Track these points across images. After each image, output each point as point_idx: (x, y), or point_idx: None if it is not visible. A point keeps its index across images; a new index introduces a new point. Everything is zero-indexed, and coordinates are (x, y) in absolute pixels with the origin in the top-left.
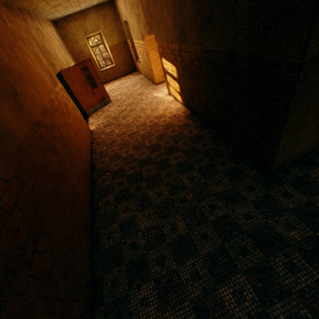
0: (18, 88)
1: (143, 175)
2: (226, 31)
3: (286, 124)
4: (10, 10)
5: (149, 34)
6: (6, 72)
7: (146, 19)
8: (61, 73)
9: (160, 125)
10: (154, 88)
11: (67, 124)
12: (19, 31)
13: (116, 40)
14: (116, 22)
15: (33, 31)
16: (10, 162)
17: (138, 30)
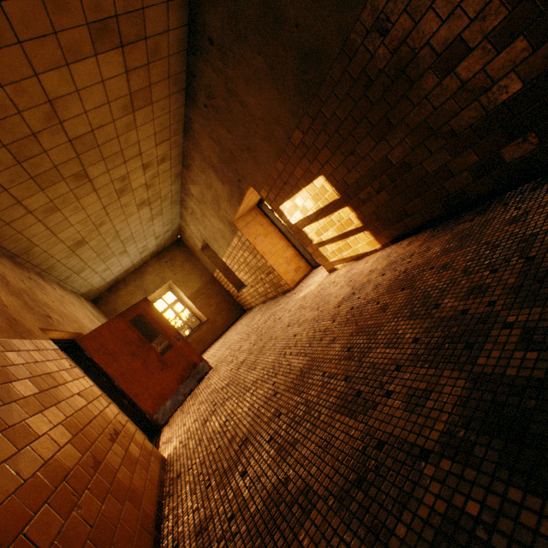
0: None
1: None
2: None
3: None
4: None
5: (241, 200)
6: None
7: (227, 181)
8: (79, 344)
9: (372, 298)
10: (291, 294)
11: None
12: None
13: (198, 282)
14: (191, 260)
15: (4, 268)
16: None
17: (223, 224)
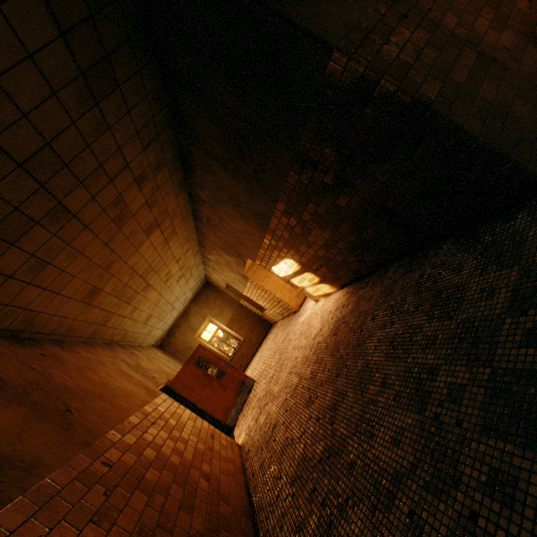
0: (75, 404)
1: (343, 430)
2: (274, 154)
3: (431, 105)
4: (90, 345)
5: (245, 264)
6: (58, 390)
7: (232, 255)
8: (170, 387)
9: (325, 338)
10: (297, 316)
11: (177, 440)
12: (99, 357)
13: (229, 311)
14: (220, 295)
15: (122, 355)
16: (1, 514)
17: (237, 275)
